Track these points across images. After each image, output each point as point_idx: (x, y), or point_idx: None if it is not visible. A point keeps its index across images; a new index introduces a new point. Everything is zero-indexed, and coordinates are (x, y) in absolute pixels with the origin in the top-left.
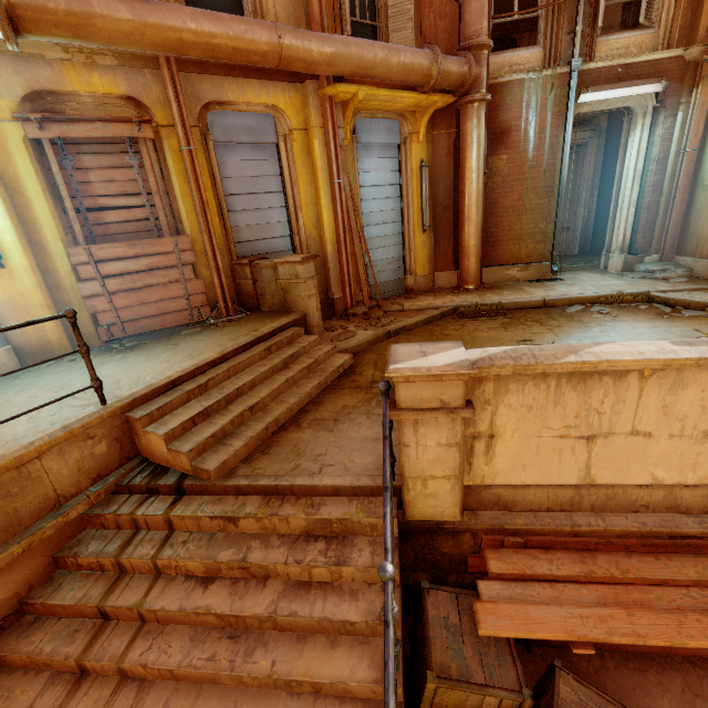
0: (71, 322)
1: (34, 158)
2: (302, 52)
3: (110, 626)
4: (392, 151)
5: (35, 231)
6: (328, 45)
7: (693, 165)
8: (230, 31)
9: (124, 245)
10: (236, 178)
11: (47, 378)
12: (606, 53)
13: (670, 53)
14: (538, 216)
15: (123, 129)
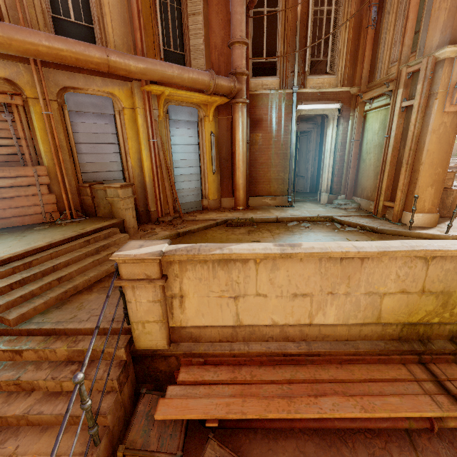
0: None
1: None
2: (124, 65)
3: None
4: (193, 125)
5: None
6: (141, 63)
7: (358, 148)
8: (73, 49)
9: None
10: (84, 133)
11: None
12: (312, 85)
13: (343, 89)
14: (279, 169)
15: None
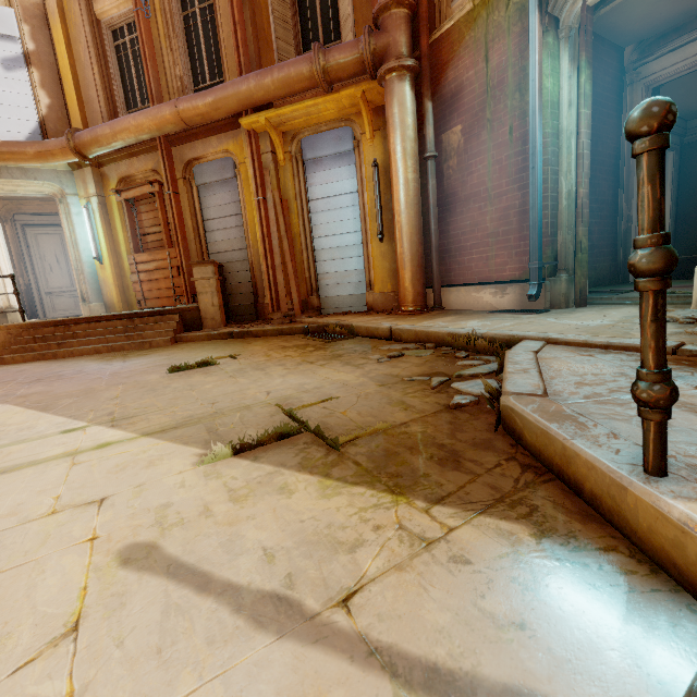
0: (12, 279)
1: (122, 211)
2: (193, 109)
3: None
4: (347, 158)
5: (119, 247)
6: (209, 96)
7: None
8: (150, 116)
9: (147, 254)
10: (211, 208)
11: None
12: None
13: None
14: (508, 204)
15: (147, 189)
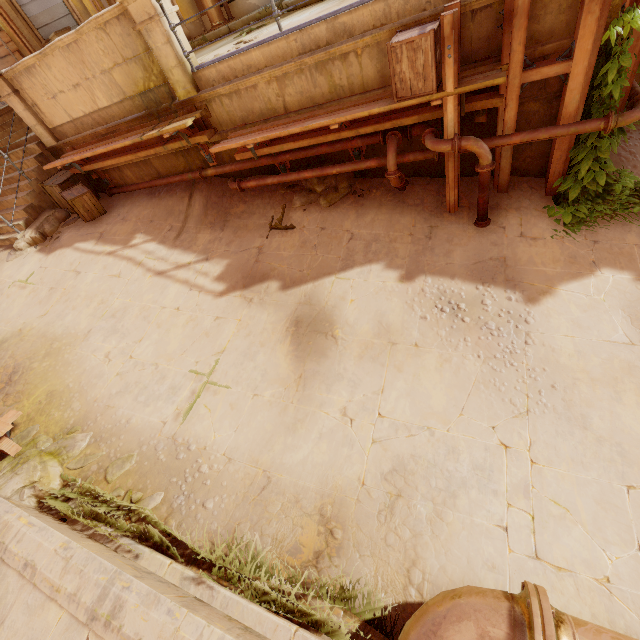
0: None
1: None
2: None
3: None
4: None
5: None
6: None
7: None
8: None
9: None
10: None
11: None
12: None
13: None
14: None
15: None
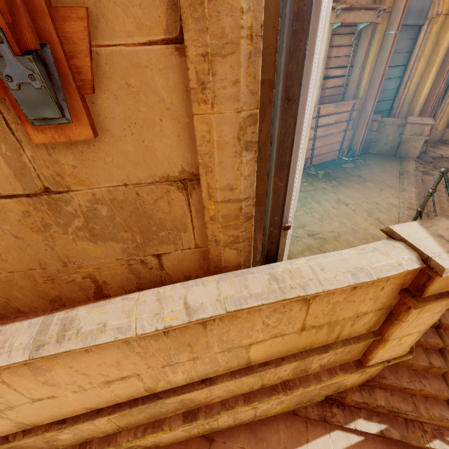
0: (442, 176)
1: None
2: None
3: (442, 332)
4: None
5: None
6: None
7: None
8: None
9: (333, 105)
10: None
11: (316, 195)
12: None
13: None
14: None
15: (370, 16)
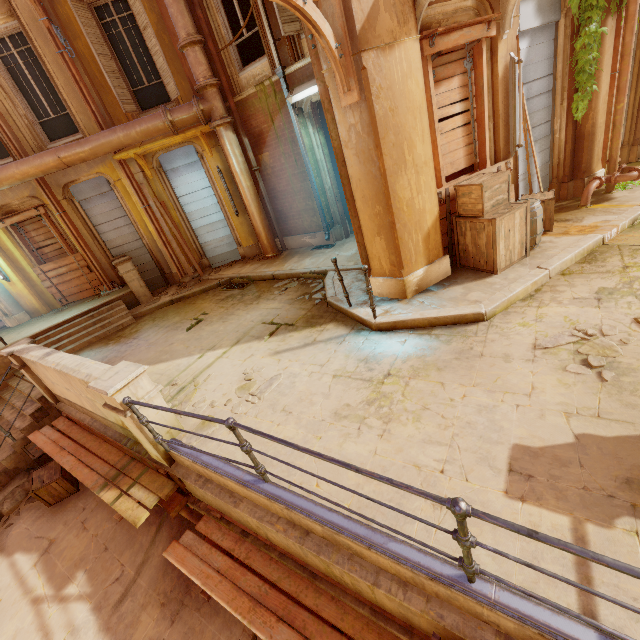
0: None
1: (9, 234)
2: (74, 157)
3: None
4: (196, 166)
5: (19, 264)
6: (87, 147)
7: None
8: (34, 166)
9: (53, 263)
10: (98, 215)
11: (24, 327)
12: None
13: None
14: (305, 196)
15: (32, 213)
